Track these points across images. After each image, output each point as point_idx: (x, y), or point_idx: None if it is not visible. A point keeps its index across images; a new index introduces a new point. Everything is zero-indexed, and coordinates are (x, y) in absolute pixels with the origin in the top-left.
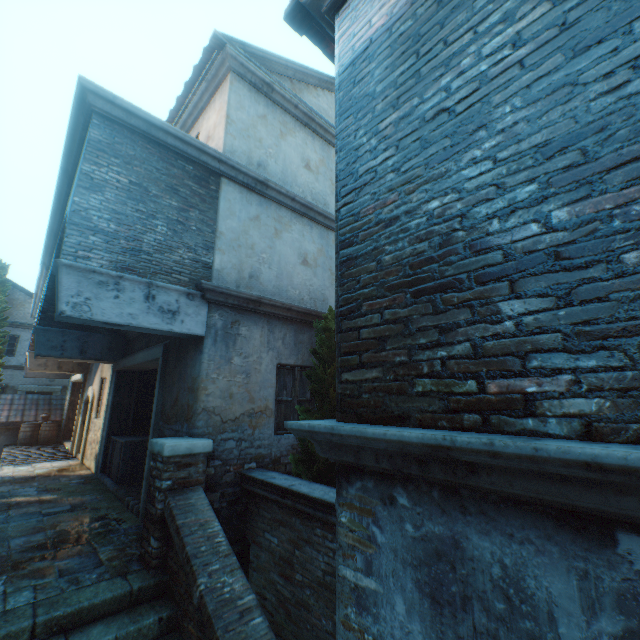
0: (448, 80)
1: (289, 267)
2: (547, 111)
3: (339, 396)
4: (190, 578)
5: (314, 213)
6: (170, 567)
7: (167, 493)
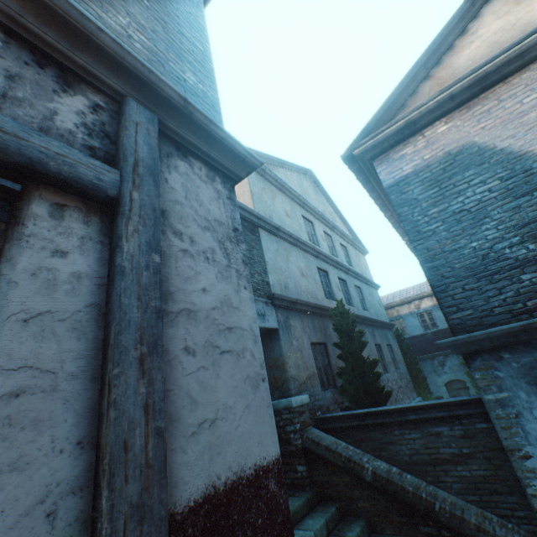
0: (461, 199)
1: (297, 278)
2: (512, 215)
3: (450, 326)
4: (356, 468)
5: (299, 243)
6: (318, 481)
7: (300, 432)
